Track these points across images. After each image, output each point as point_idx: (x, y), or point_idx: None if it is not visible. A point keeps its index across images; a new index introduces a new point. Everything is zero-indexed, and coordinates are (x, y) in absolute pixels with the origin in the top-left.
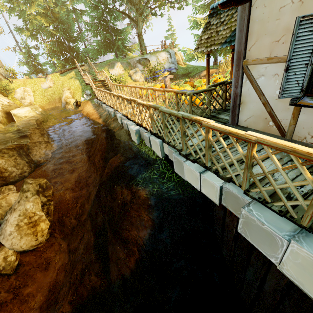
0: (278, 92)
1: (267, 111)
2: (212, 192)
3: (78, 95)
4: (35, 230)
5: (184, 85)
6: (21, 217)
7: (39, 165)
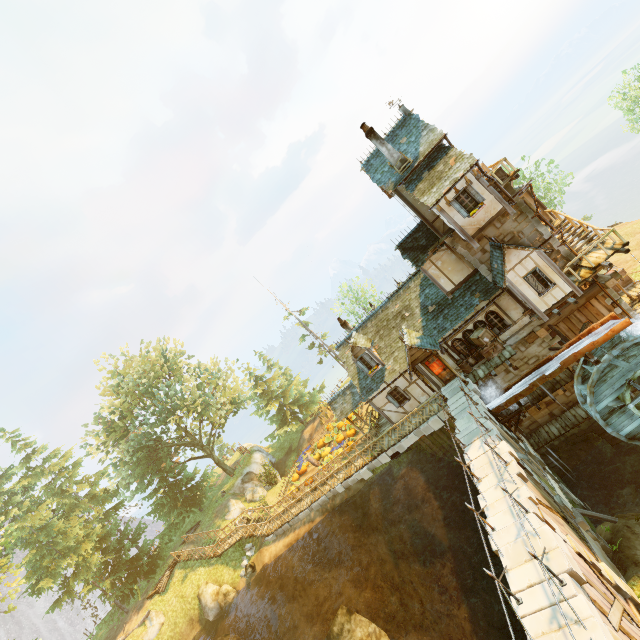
0: (394, 407)
1: (397, 413)
2: (414, 438)
3: (226, 573)
4: None
5: (321, 450)
6: None
7: None
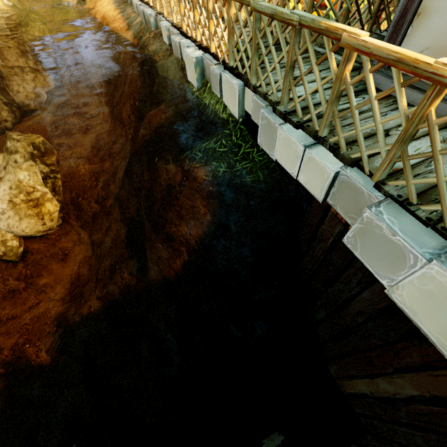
0: None
1: None
2: (317, 181)
3: None
4: (40, 211)
5: None
6: (14, 191)
7: (28, 113)
